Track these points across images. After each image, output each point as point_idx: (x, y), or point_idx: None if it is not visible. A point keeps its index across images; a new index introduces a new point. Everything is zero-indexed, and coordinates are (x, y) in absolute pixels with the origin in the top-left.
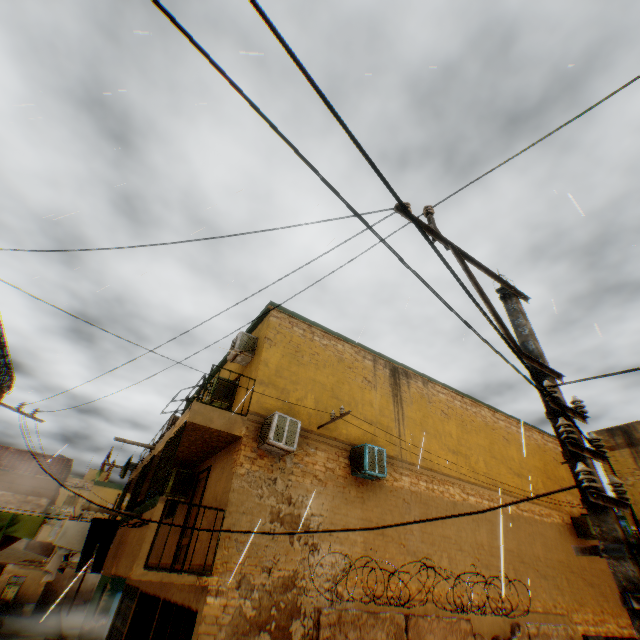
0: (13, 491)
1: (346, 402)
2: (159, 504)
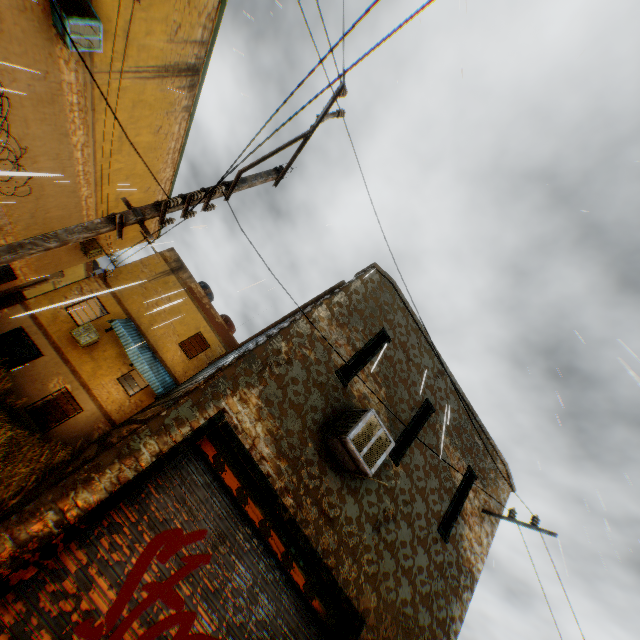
0: None
1: None
2: None
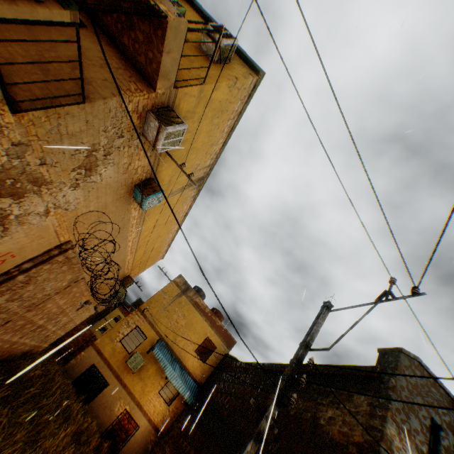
0: None
1: (184, 161)
2: (68, 14)
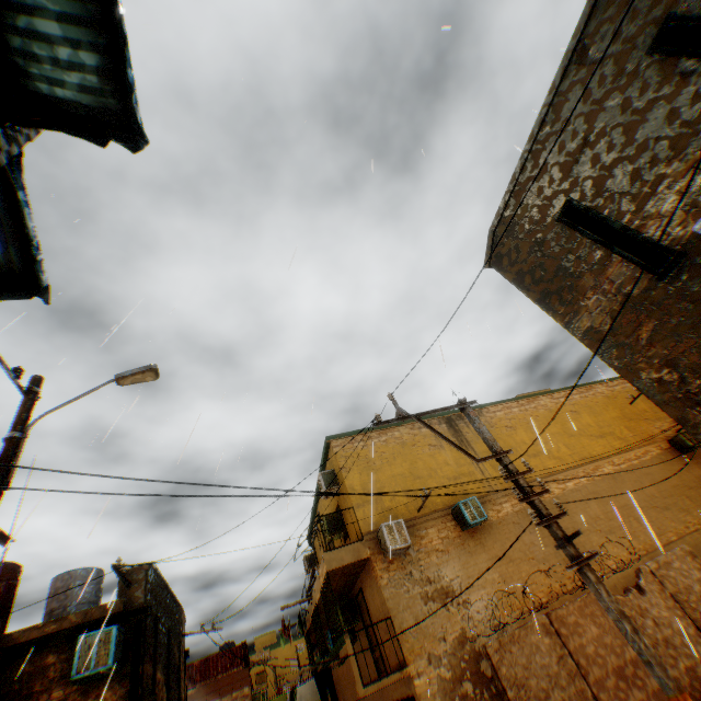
0: (217, 696)
1: (427, 476)
2: (346, 639)
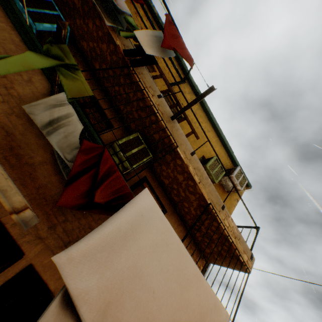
0: None
1: None
2: None
